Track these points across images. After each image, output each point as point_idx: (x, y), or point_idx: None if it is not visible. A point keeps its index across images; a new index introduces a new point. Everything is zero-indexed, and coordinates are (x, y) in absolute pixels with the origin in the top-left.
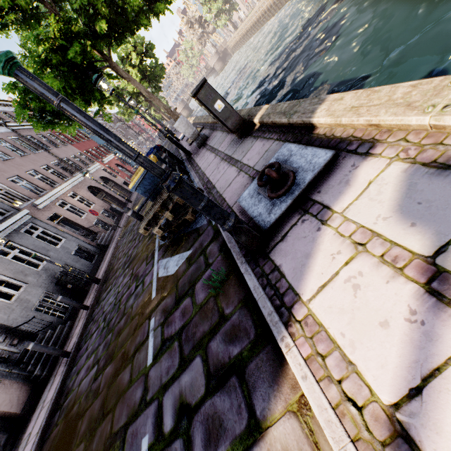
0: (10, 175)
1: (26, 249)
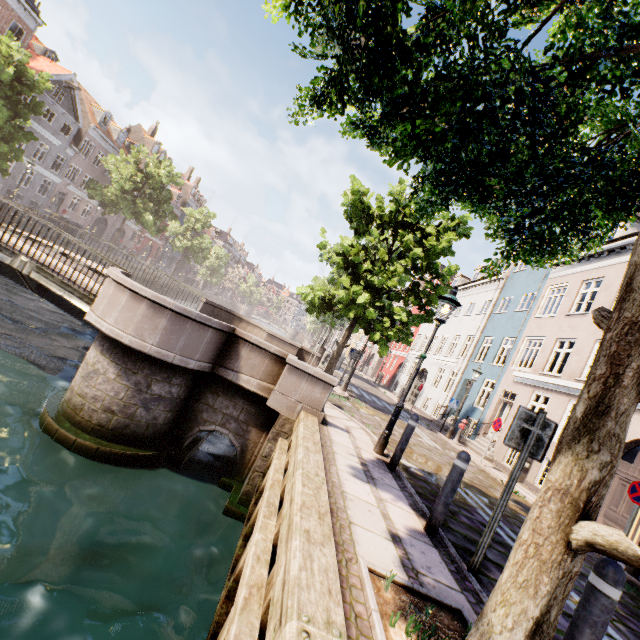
0: (92, 176)
1: (32, 179)
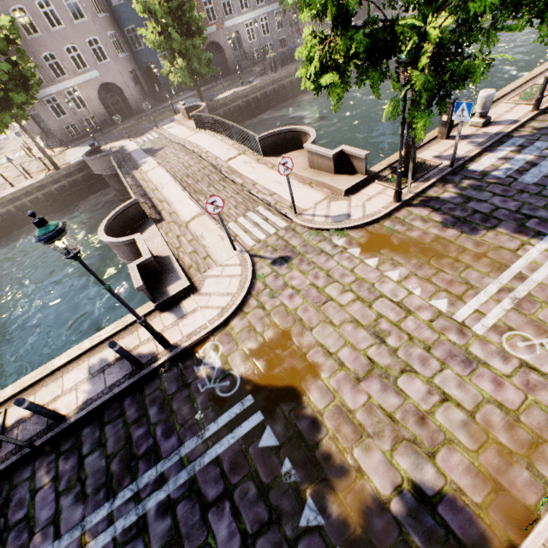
0: None
1: (268, 24)
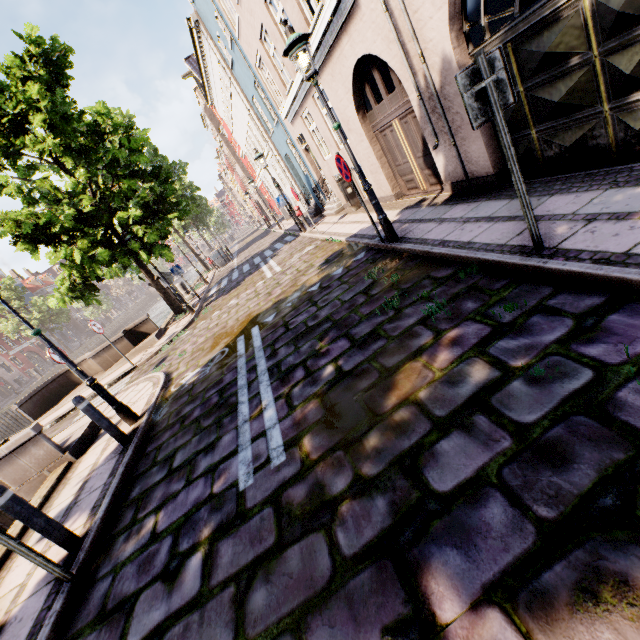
0: None
1: None
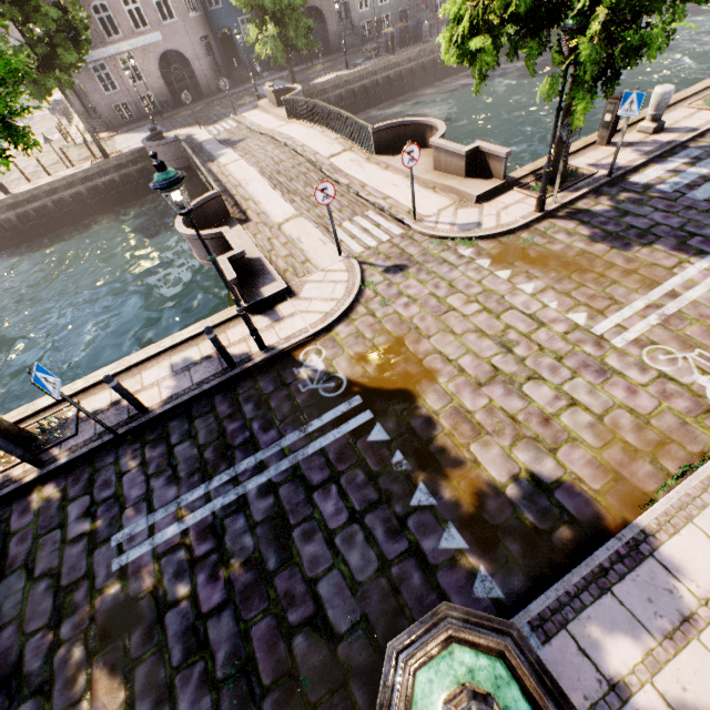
0: None
1: None
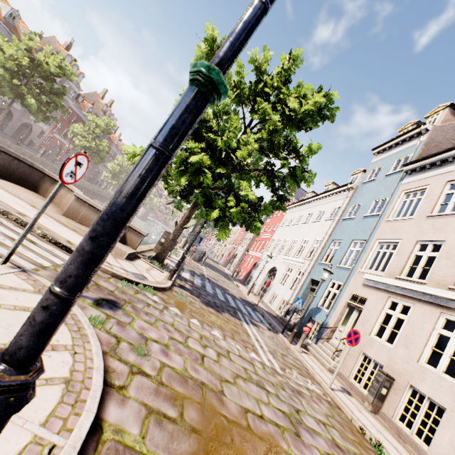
0: None
1: None
